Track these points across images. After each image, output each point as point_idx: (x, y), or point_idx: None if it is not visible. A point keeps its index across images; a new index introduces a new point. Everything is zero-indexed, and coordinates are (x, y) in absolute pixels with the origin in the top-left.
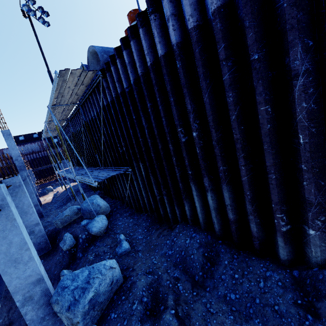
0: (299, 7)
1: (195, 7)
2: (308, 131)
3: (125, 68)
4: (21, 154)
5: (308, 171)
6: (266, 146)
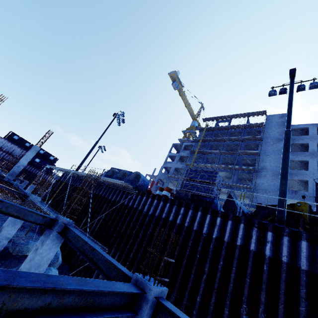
0: (212, 254)
1: (190, 221)
2: (201, 297)
3: (151, 204)
4: (1, 146)
5: (195, 315)
6: (187, 293)
